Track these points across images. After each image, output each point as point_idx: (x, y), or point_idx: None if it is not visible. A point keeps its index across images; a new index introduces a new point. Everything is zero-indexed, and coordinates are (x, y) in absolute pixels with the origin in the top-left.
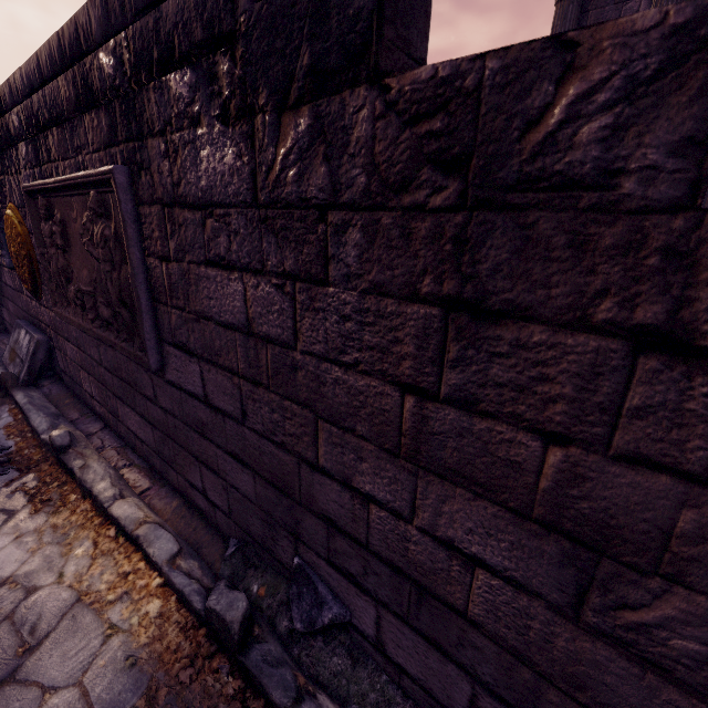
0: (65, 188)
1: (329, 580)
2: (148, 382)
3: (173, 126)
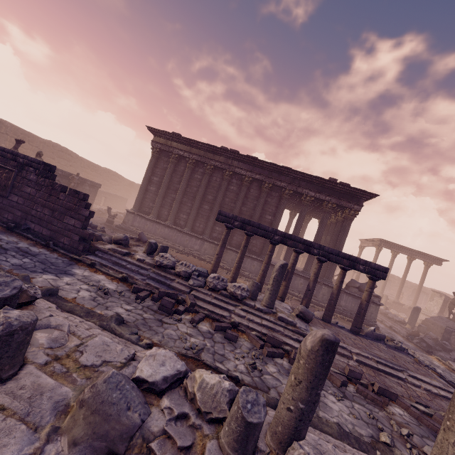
0: None
1: (29, 224)
2: (2, 199)
3: (29, 171)
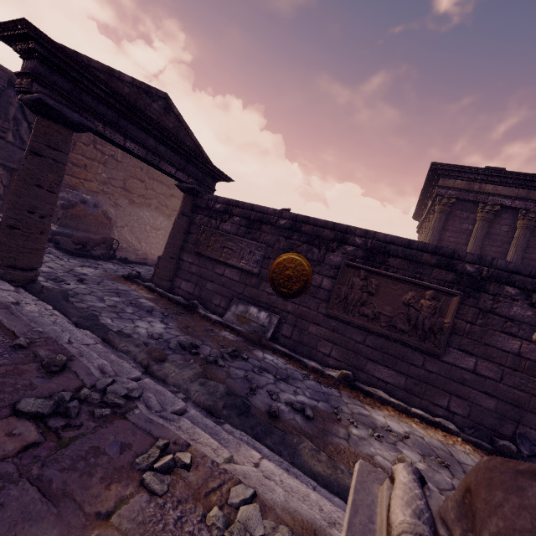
0: (402, 280)
1: (534, 437)
2: (420, 358)
3: (500, 296)
